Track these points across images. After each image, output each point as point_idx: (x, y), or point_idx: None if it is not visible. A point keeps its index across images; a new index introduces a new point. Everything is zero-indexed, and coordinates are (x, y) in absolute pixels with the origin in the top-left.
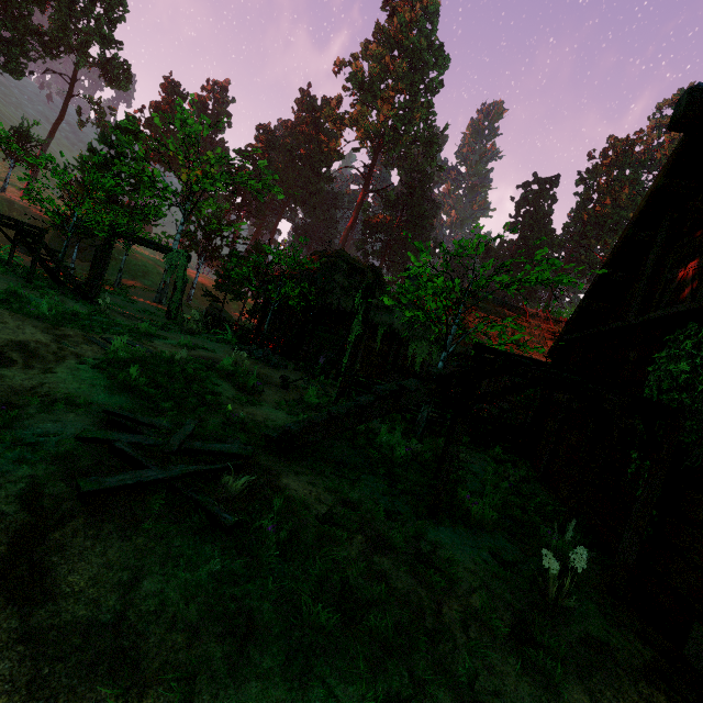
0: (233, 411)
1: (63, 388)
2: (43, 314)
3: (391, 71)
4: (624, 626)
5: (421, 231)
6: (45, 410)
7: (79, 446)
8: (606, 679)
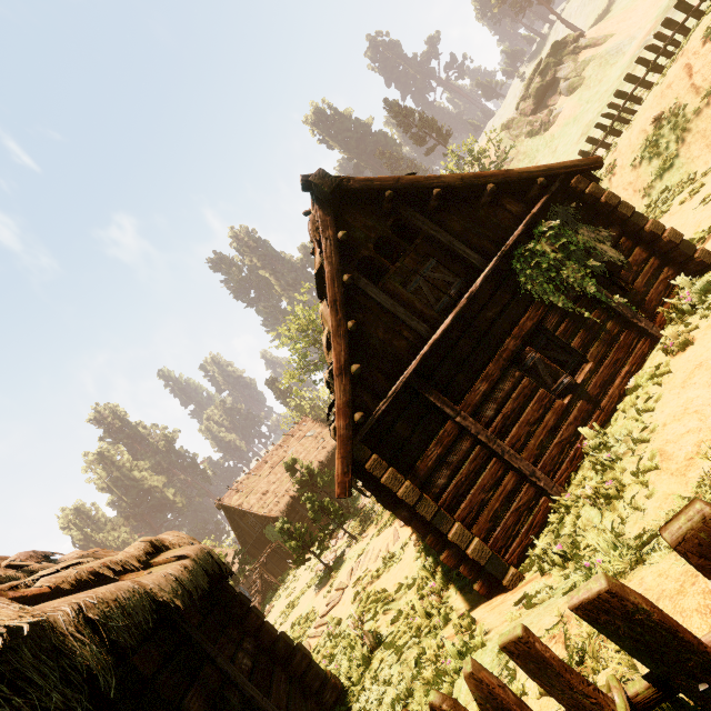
0: None
1: None
2: None
3: None
4: None
5: None
6: None
7: None
8: None
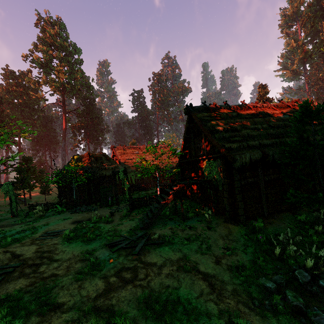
0: (121, 228)
1: (78, 251)
2: (10, 242)
3: (55, 57)
4: (219, 218)
5: (100, 123)
6: (90, 255)
7: (116, 252)
8: (220, 226)
